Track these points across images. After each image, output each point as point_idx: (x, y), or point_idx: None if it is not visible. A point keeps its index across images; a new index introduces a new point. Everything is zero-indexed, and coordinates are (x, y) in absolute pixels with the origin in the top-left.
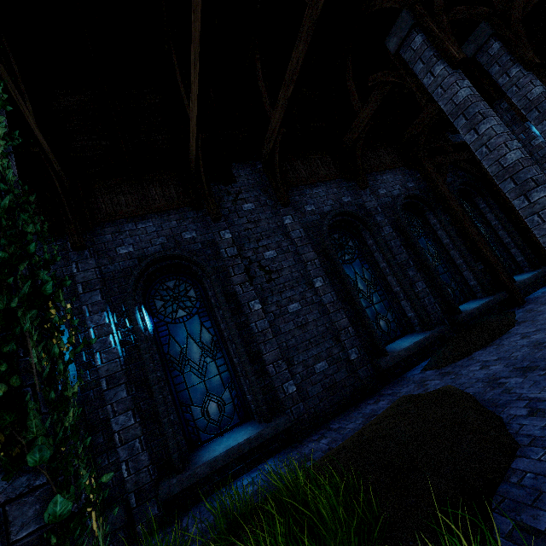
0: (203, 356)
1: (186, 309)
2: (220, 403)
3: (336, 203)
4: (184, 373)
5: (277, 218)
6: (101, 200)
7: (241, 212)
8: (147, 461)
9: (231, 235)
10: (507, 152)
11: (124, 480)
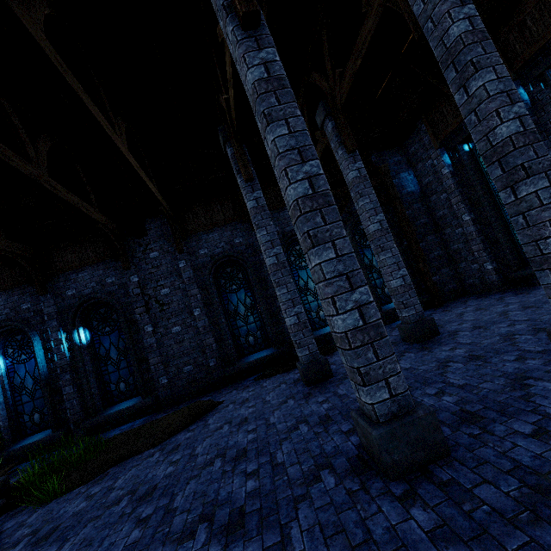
0: (119, 356)
1: (111, 326)
2: (127, 383)
3: (227, 245)
4: (107, 365)
5: (175, 263)
6: (56, 259)
7: (148, 260)
8: (79, 410)
9: (138, 279)
10: (266, 258)
11: (69, 417)
